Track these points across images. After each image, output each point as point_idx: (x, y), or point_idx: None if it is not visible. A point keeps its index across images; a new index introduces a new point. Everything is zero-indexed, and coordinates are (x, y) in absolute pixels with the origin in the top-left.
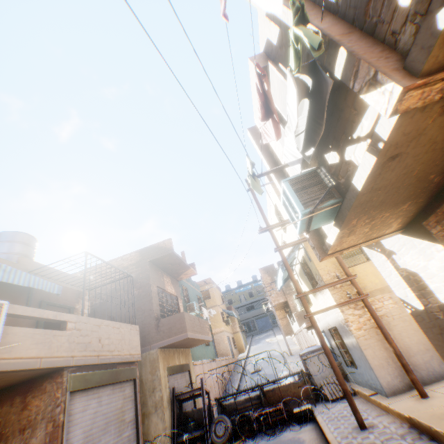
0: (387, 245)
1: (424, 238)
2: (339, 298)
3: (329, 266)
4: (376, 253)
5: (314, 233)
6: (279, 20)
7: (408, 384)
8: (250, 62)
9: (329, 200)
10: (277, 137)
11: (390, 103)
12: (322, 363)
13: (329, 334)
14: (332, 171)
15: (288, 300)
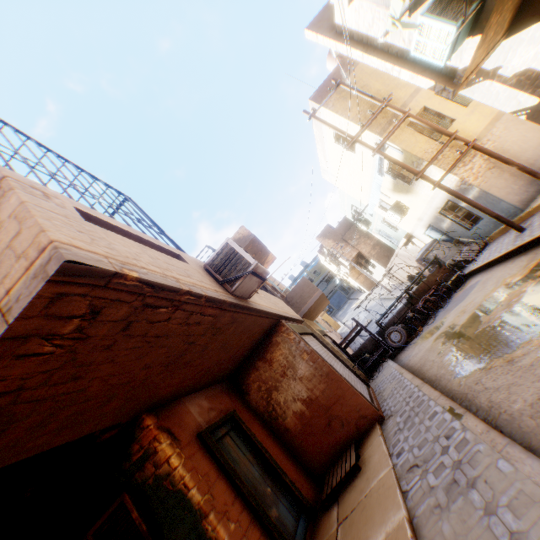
0: (490, 65)
1: (531, 24)
2: (446, 166)
3: (422, 146)
4: (477, 86)
5: (437, 78)
6: None
7: (533, 193)
8: None
9: (472, 6)
10: None
11: None
12: (443, 249)
13: (439, 220)
14: None
15: (361, 250)
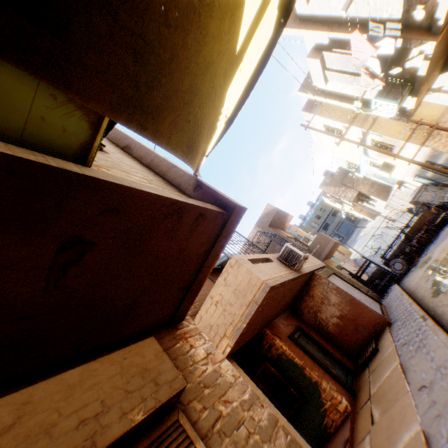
0: (434, 86)
1: None
2: (418, 141)
3: (396, 129)
4: (429, 96)
5: None
6: (343, 39)
7: None
8: (310, 60)
9: (405, 89)
10: (383, 84)
11: (431, 47)
12: (430, 192)
13: (422, 172)
14: (397, 76)
15: (360, 190)
